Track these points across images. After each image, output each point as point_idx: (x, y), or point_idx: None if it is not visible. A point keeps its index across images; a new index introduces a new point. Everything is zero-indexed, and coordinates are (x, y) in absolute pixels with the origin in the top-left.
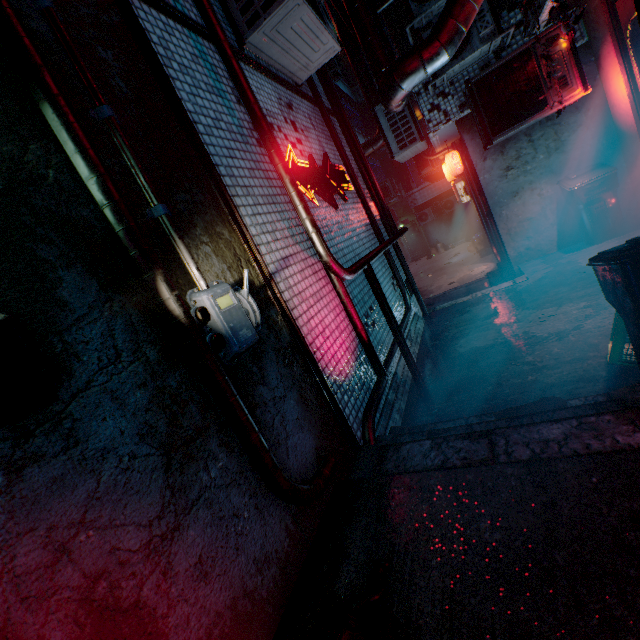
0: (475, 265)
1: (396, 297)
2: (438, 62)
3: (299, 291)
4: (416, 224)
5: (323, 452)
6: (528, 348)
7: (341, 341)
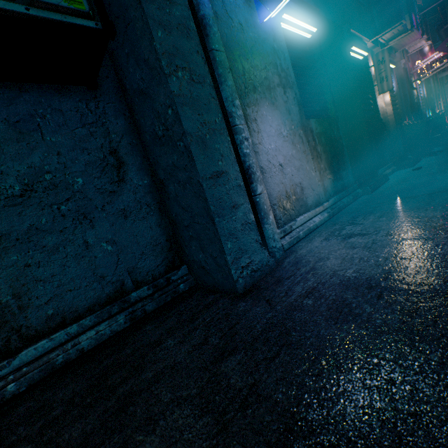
0: None
1: None
2: None
3: None
4: None
5: None
6: None
7: None
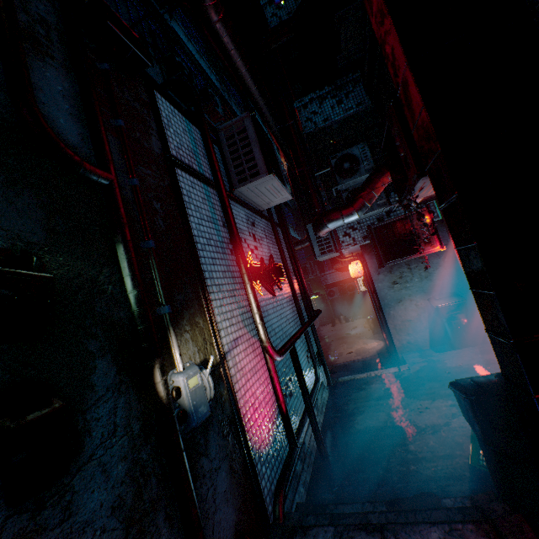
0: (369, 340)
1: (309, 368)
2: (352, 218)
3: (241, 367)
4: (325, 297)
5: (240, 528)
6: (411, 436)
7: (266, 411)
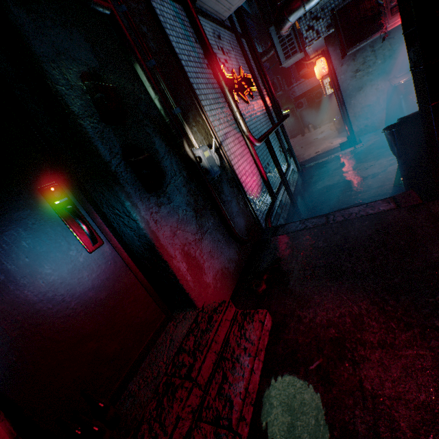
0: (334, 139)
1: (281, 159)
2: (313, 2)
3: (233, 152)
4: (294, 111)
5: (248, 228)
6: (355, 183)
7: (253, 179)
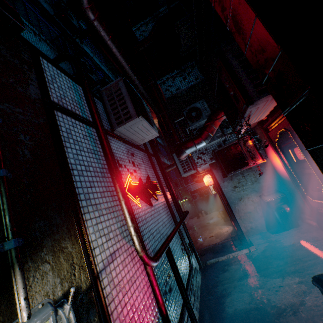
0: (222, 226)
1: (184, 258)
2: (201, 145)
3: (119, 280)
4: (191, 199)
5: None
6: (275, 319)
7: (146, 320)
